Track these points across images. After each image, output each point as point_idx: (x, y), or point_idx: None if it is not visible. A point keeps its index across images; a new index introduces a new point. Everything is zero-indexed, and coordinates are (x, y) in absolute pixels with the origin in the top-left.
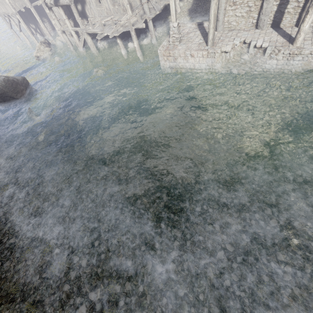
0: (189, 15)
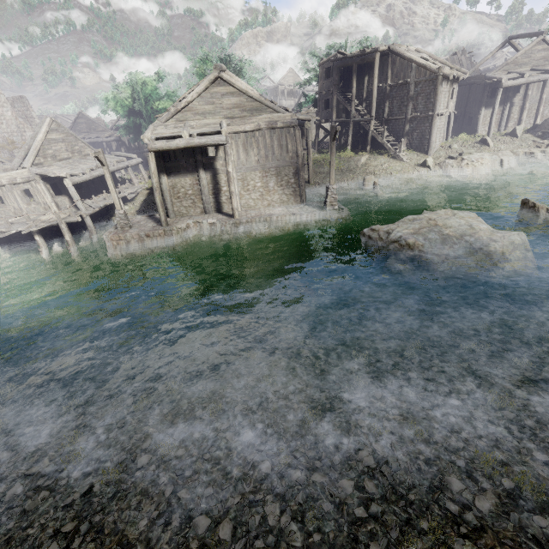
0: (138, 215)
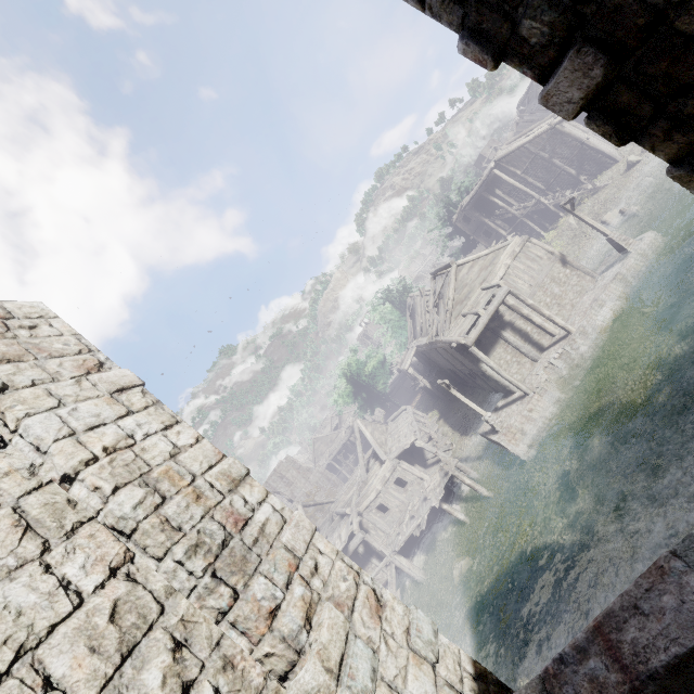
0: (467, 435)
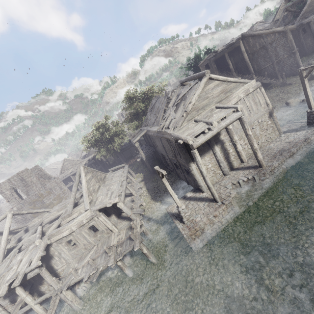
0: (156, 201)
